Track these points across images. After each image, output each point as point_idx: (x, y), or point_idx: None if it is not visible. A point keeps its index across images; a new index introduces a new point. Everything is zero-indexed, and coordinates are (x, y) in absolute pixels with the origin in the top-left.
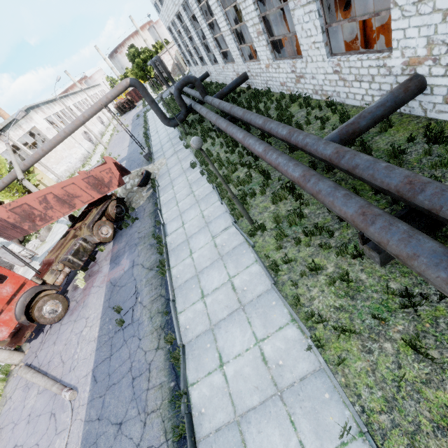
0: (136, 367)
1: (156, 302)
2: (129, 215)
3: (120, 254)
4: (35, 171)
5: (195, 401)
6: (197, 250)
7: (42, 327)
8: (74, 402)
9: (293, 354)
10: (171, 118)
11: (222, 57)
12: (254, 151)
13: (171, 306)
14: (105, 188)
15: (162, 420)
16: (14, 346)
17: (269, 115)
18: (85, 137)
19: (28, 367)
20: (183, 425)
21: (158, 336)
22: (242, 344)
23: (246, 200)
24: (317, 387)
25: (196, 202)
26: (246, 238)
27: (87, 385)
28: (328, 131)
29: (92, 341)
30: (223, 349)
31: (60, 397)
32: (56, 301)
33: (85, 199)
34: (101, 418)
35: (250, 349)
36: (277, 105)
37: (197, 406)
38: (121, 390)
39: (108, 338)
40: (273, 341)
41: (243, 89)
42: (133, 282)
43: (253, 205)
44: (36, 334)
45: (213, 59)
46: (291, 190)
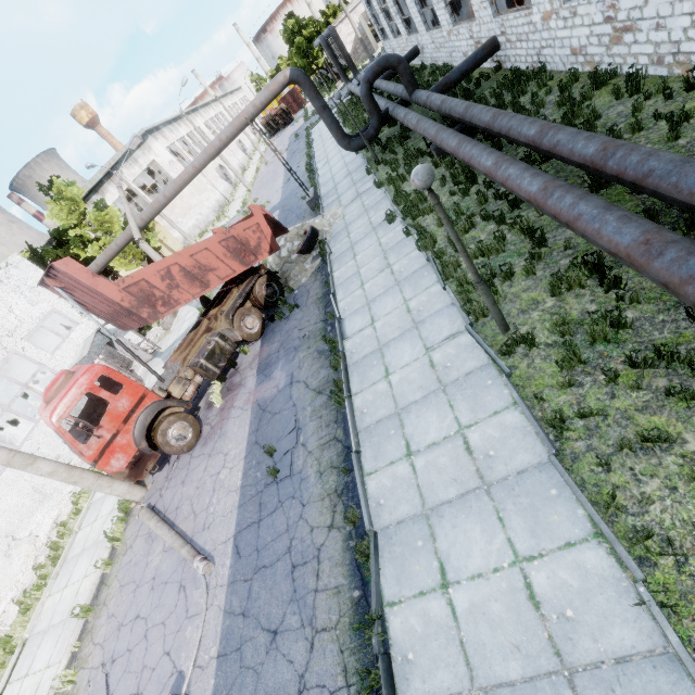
0: (297, 548)
1: (328, 449)
2: (284, 299)
3: (271, 361)
4: (156, 227)
5: (396, 635)
6: (397, 370)
7: (167, 455)
8: (210, 577)
9: (599, 604)
10: (353, 136)
11: (450, 13)
12: (518, 191)
13: (354, 462)
14: (251, 256)
15: (339, 648)
16: (134, 481)
17: (546, 118)
18: (220, 174)
19: (151, 510)
20: (375, 673)
21: (332, 506)
22: (486, 556)
23: (496, 286)
24: (658, 688)
25: (395, 284)
26: (495, 358)
27: (227, 557)
28: (688, 144)
29: (233, 491)
30: (448, 557)
31: (191, 565)
32: (184, 423)
33: (222, 273)
34: (247, 614)
35: (502, 570)
36: (562, 96)
37: (400, 645)
38: (275, 580)
39: (256, 492)
40: (552, 566)
41: (486, 72)
42: (291, 409)
43: (508, 295)
44: (160, 465)
45: (429, 20)
46: (595, 270)
